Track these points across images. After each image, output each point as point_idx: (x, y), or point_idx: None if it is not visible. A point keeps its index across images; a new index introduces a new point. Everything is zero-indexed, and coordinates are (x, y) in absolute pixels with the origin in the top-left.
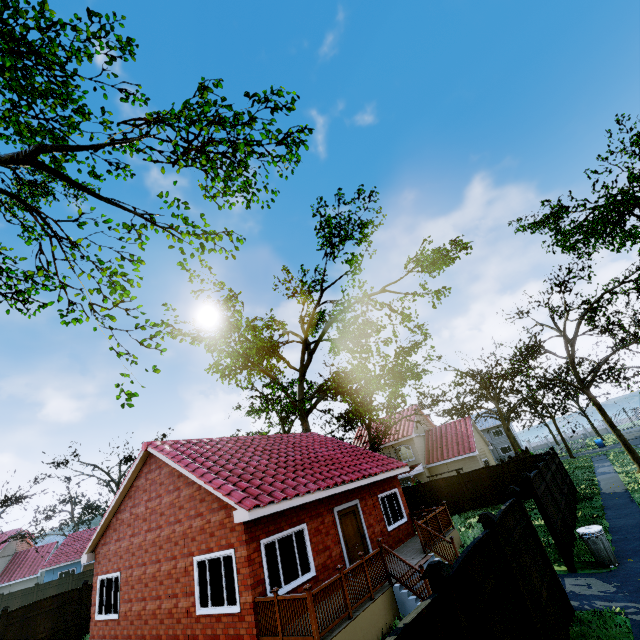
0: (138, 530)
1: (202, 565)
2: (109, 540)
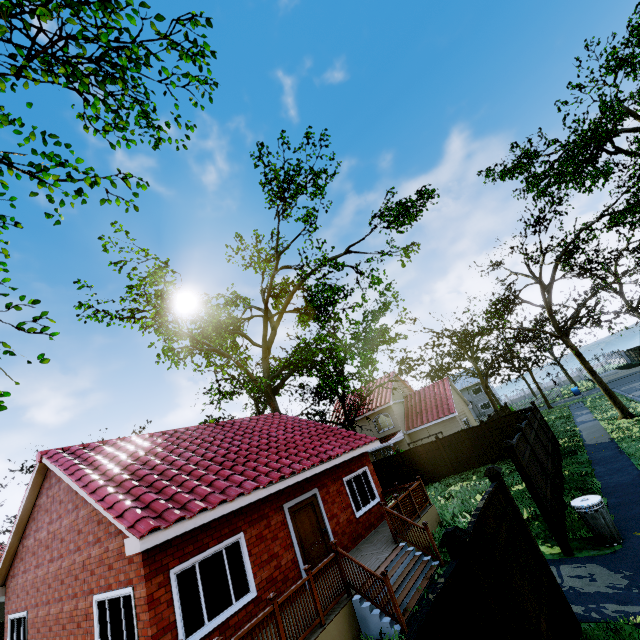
0: (41, 560)
1: (102, 606)
2: (17, 572)
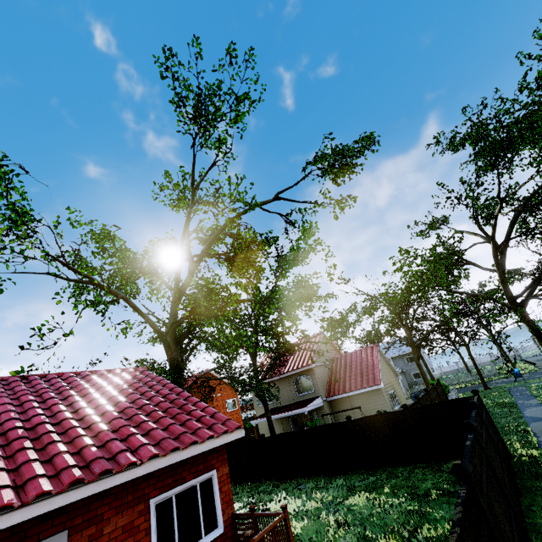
0: None
1: None
2: None
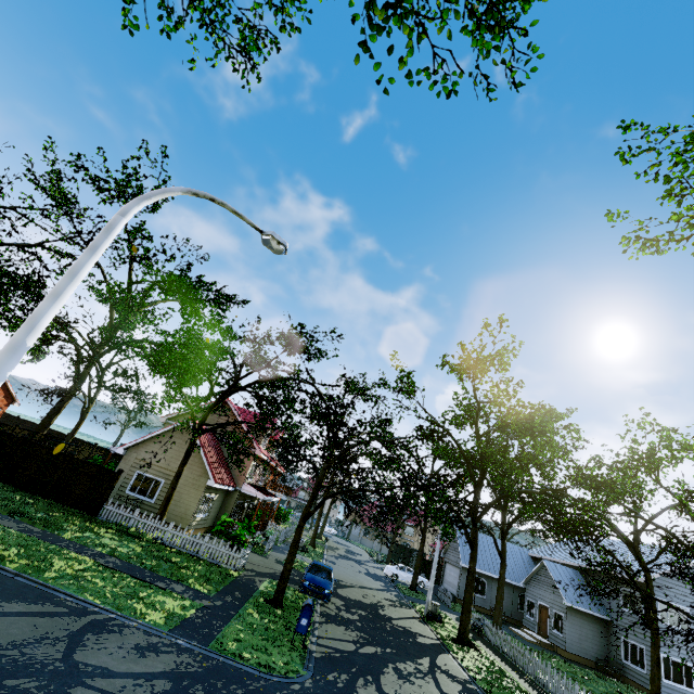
0: None
1: None
2: None
